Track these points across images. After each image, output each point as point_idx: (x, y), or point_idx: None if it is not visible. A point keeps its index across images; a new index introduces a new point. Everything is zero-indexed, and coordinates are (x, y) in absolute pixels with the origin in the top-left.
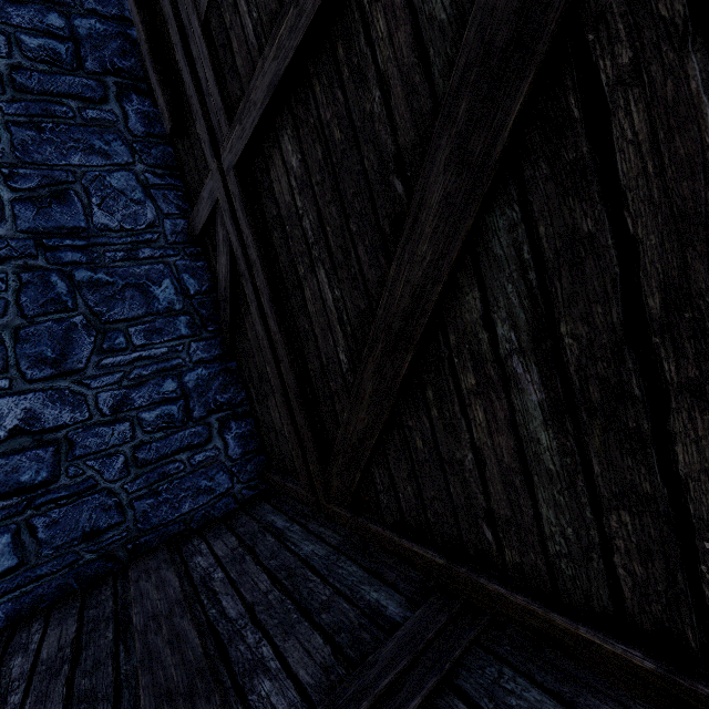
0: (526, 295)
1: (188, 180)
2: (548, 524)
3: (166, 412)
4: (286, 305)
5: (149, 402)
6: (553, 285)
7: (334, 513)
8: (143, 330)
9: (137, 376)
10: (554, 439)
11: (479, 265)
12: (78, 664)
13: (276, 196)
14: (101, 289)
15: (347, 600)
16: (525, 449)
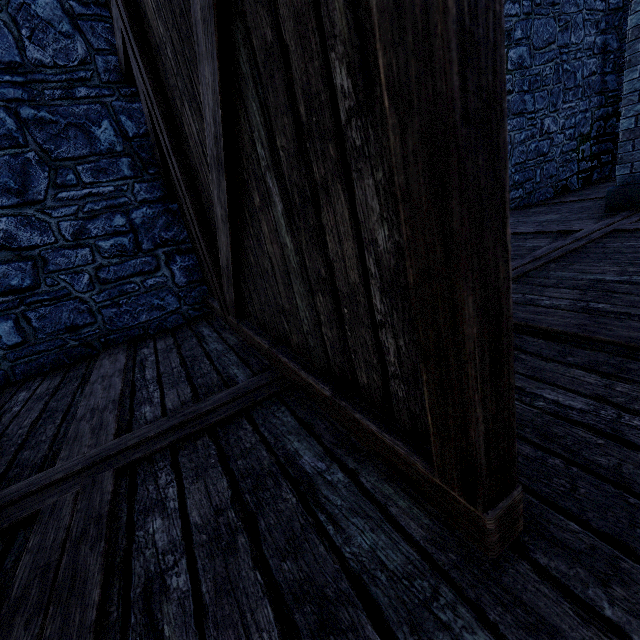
0: (261, 112)
1: (110, 8)
2: (301, 311)
3: (119, 243)
4: (181, 143)
5: (103, 233)
6: (268, 100)
7: (231, 323)
8: (90, 169)
9: (90, 210)
10: (291, 242)
11: (240, 85)
12: (54, 396)
13: (150, 23)
14: (46, 128)
15: (218, 373)
16: (284, 253)
